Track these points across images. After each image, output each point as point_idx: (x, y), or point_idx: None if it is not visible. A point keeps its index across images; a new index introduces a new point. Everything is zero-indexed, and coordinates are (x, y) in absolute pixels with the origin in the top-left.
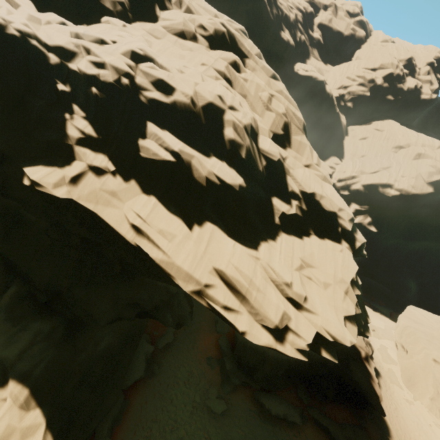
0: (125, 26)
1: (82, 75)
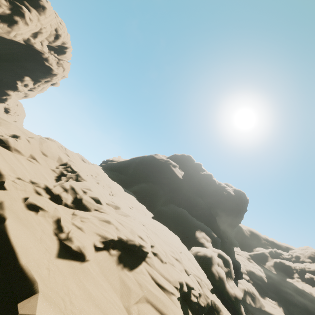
0: (308, 263)
1: (296, 268)
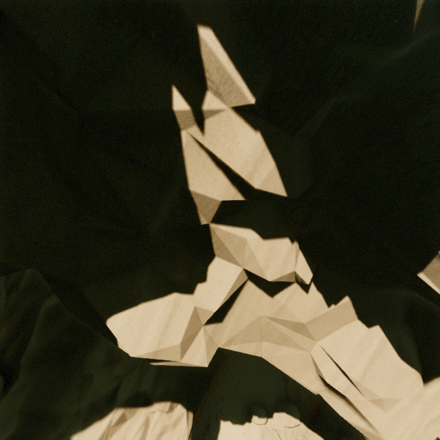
0: None
1: None
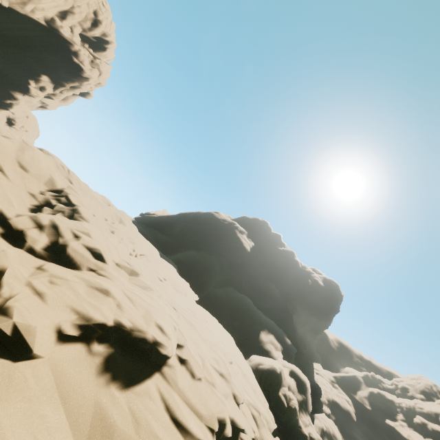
0: (420, 400)
1: (402, 406)
